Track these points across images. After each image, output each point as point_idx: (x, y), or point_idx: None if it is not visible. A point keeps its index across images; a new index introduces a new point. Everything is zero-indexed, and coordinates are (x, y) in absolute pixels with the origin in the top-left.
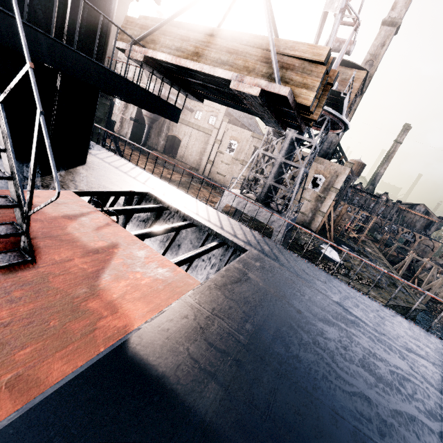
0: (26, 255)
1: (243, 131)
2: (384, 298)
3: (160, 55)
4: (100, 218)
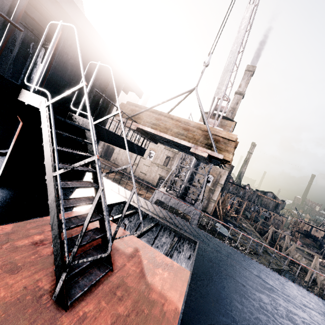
0: (108, 265)
1: (159, 145)
2: (263, 263)
3: (147, 128)
4: None
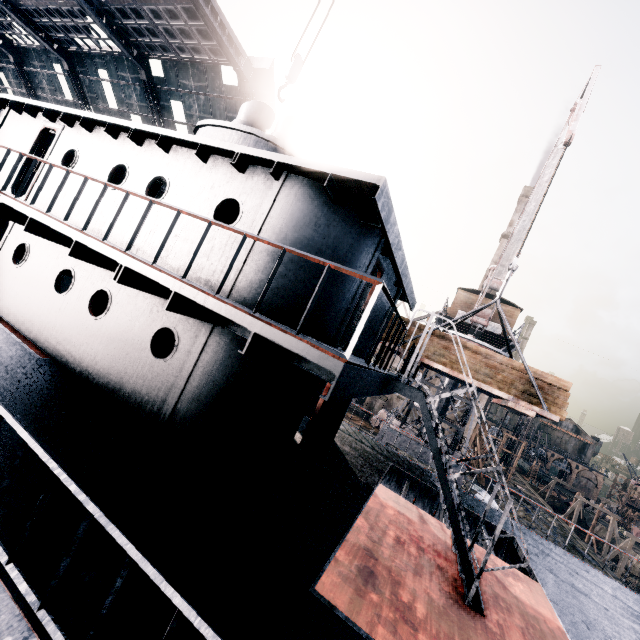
0: None
1: None
2: None
3: (437, 365)
4: (429, 517)
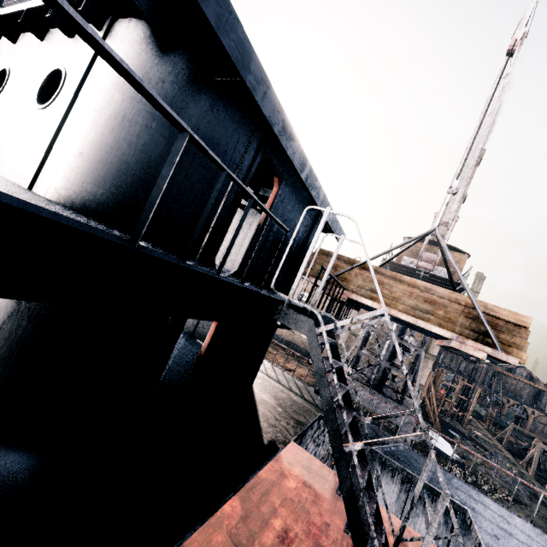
0: None
1: None
2: (537, 525)
3: (366, 300)
4: None
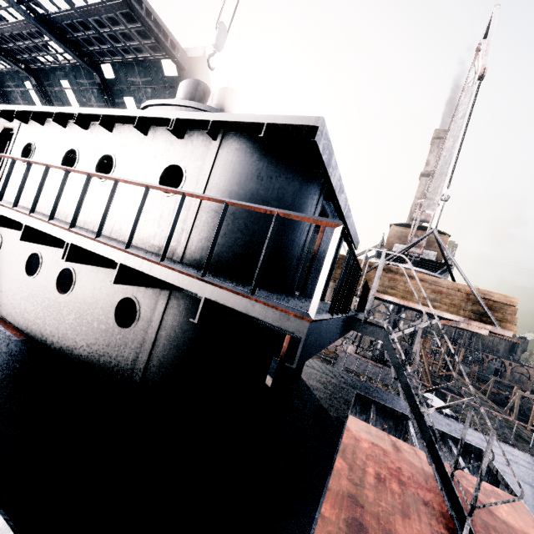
0: None
1: None
2: None
3: (388, 297)
4: (402, 443)
